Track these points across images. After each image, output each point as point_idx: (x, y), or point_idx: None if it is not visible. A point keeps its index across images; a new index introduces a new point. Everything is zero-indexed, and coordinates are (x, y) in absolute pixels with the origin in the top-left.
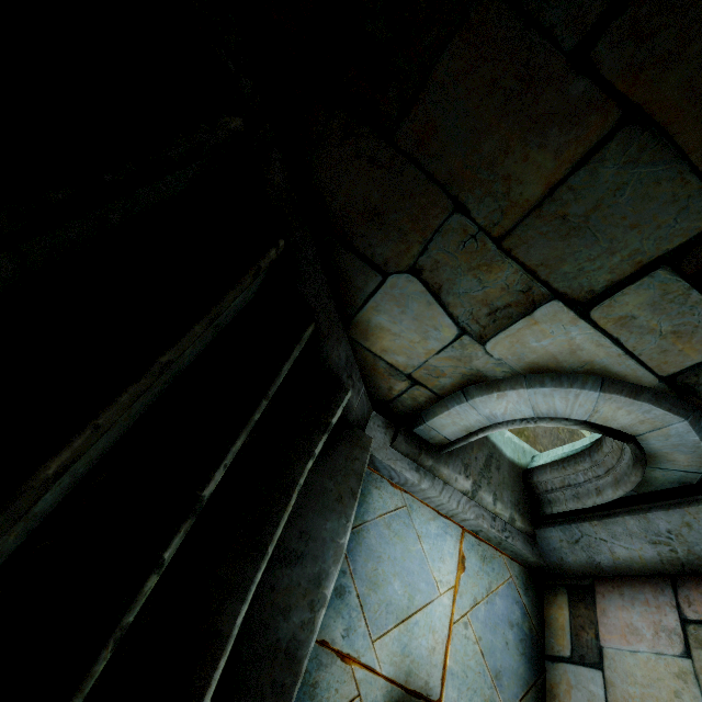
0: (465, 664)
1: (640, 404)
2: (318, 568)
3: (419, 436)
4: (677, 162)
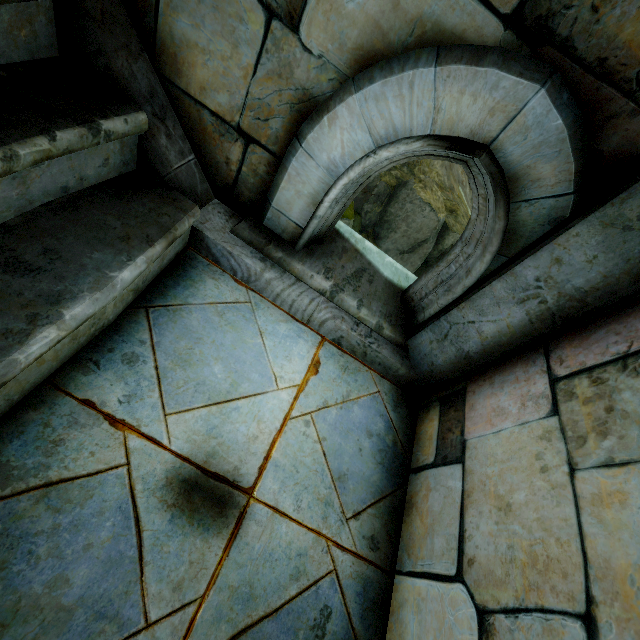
0: (298, 459)
1: (484, 73)
2: (61, 288)
3: (271, 230)
4: None
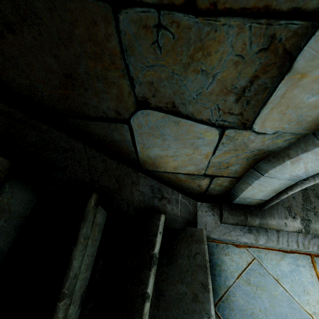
0: None
1: None
2: None
3: (239, 204)
4: None
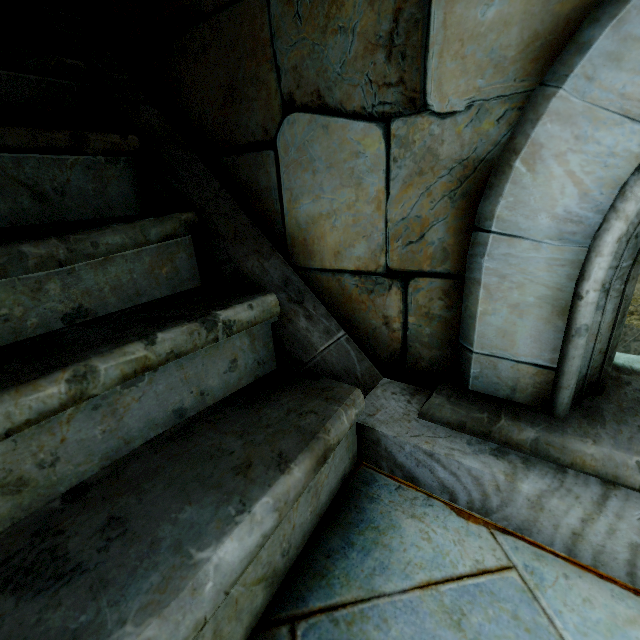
0: None
1: None
2: (86, 617)
3: (487, 395)
4: None
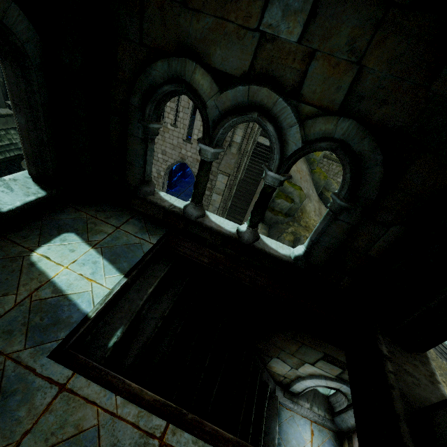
0: None
1: (334, 382)
2: (273, 436)
3: (291, 391)
4: (313, 348)
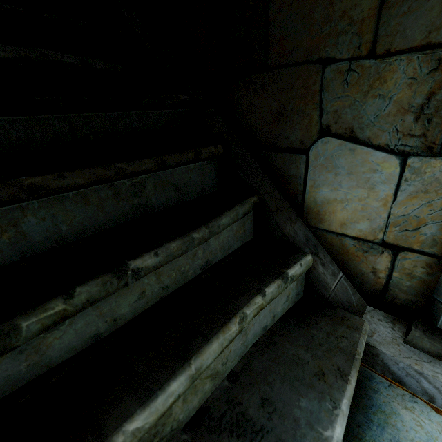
0: None
1: None
2: None
3: None
4: None
